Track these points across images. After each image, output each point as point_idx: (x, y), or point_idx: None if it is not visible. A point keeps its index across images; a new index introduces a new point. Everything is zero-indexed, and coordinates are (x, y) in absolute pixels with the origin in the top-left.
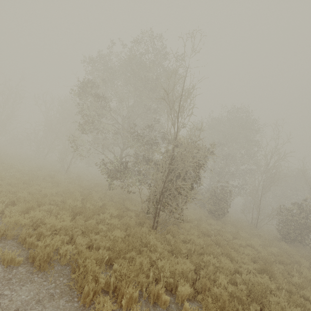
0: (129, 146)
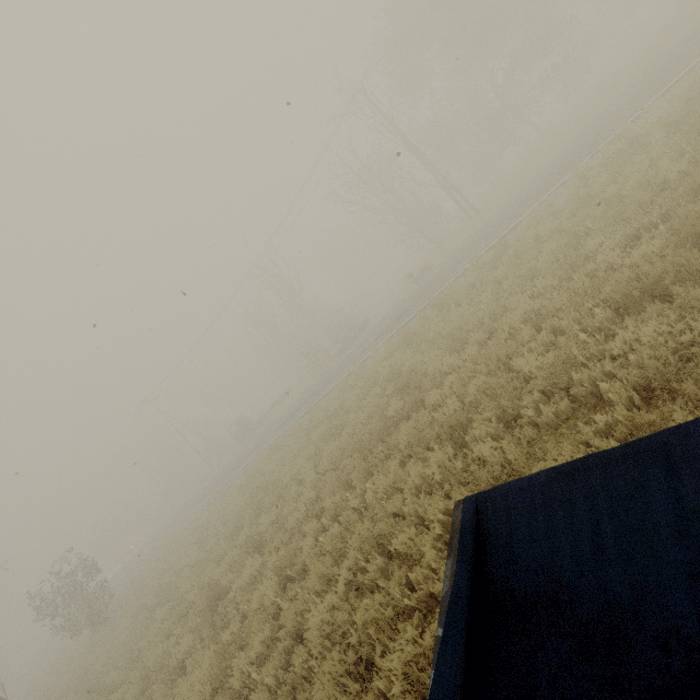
0: None
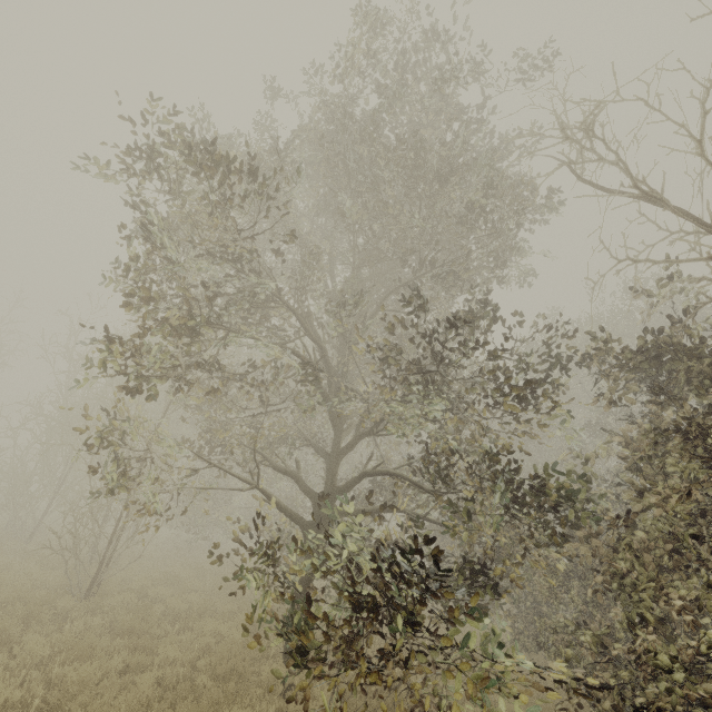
0: (367, 430)
